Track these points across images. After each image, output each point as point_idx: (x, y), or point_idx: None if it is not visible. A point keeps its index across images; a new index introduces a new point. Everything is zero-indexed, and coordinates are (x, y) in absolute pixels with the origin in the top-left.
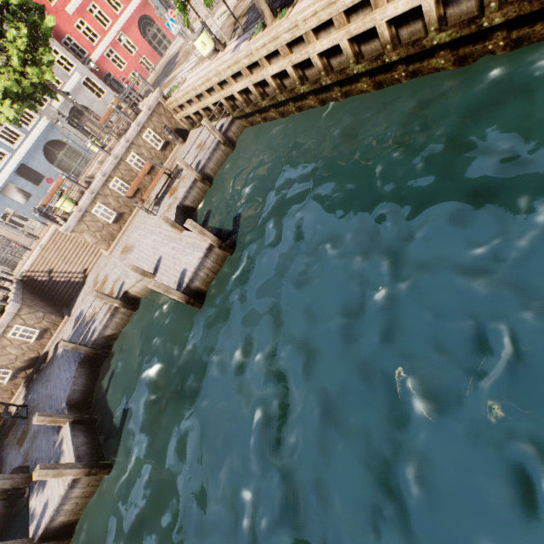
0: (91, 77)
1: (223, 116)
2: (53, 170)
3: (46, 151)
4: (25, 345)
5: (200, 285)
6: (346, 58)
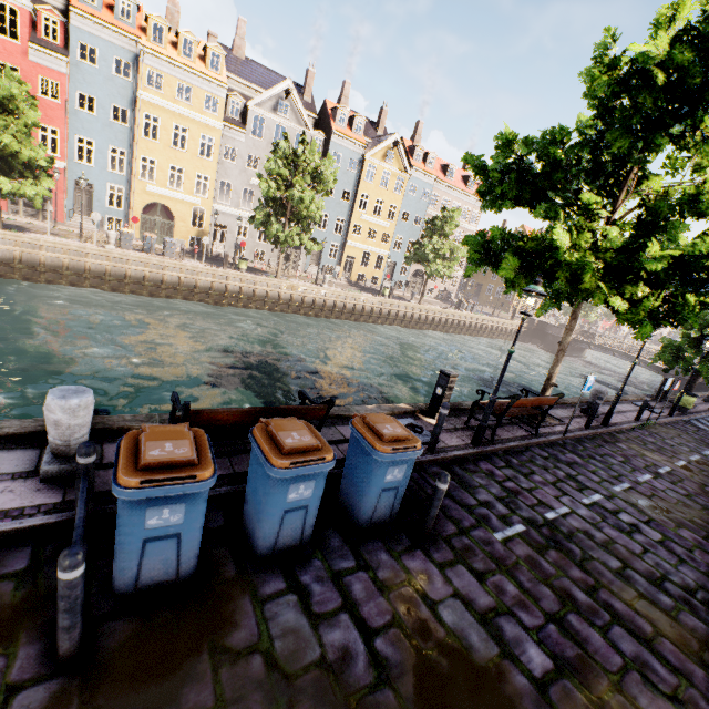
0: None
1: None
2: None
3: None
4: None
5: None
6: (63, 266)
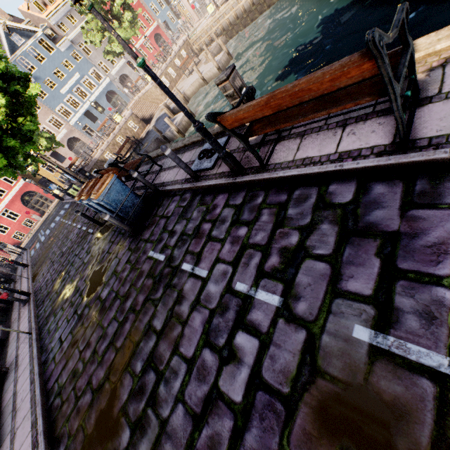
0: (131, 61)
1: (218, 37)
2: (110, 107)
3: (106, 96)
4: (133, 132)
5: (222, 66)
6: None
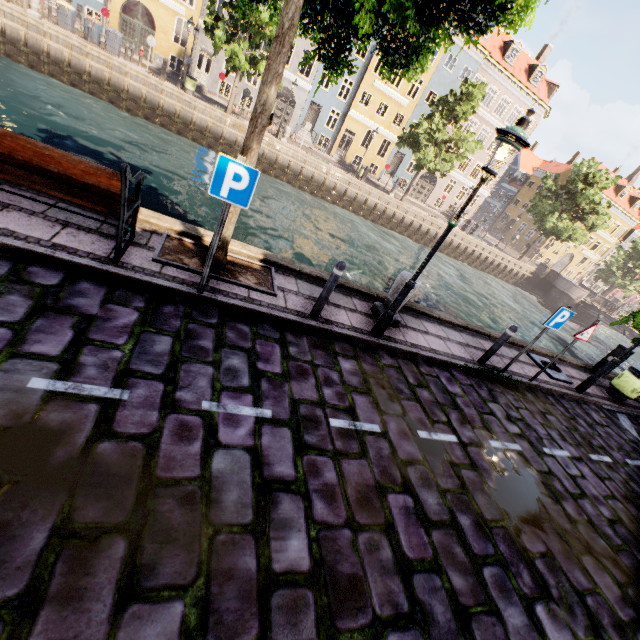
0: None
1: None
2: None
3: None
4: None
5: None
6: None
